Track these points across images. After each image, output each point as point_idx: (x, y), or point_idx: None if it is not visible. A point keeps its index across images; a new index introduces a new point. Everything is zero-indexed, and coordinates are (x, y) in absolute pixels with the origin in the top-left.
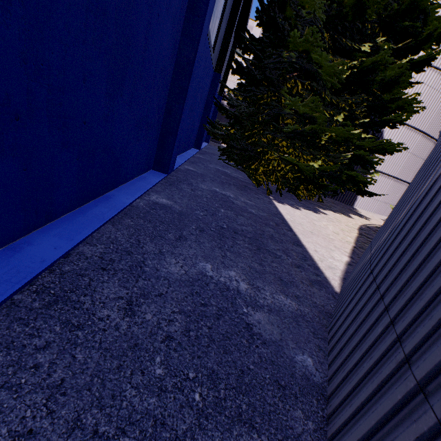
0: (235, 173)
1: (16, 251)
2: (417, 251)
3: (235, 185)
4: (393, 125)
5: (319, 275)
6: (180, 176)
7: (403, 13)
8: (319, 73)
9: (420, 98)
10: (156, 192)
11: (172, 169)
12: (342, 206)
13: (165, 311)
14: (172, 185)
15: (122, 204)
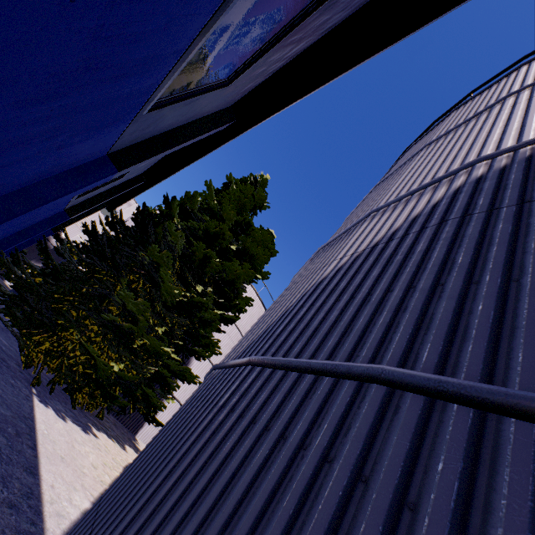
0: None
1: None
2: (141, 467)
3: None
4: (199, 357)
5: (37, 523)
6: None
7: (227, 282)
8: (161, 285)
9: (224, 344)
10: None
11: None
12: (123, 431)
13: None
14: None
15: None
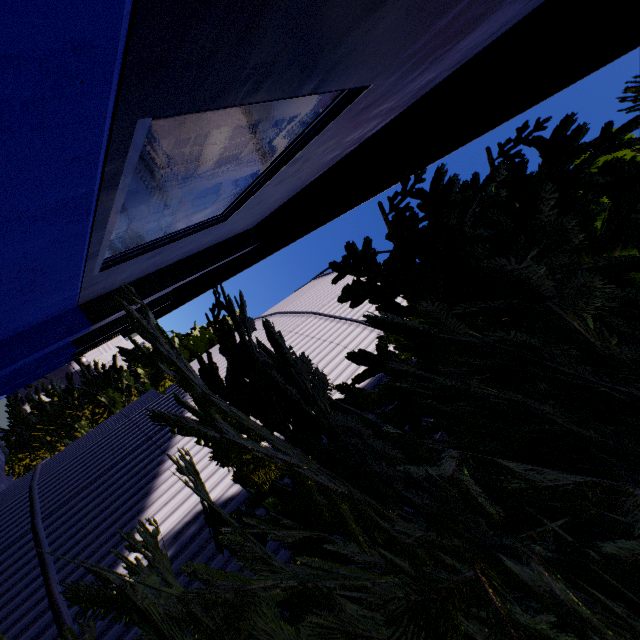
0: (1, 453)
1: None
2: None
3: None
4: None
5: None
6: None
7: None
8: None
9: None
10: None
11: None
12: None
13: None
14: None
15: None
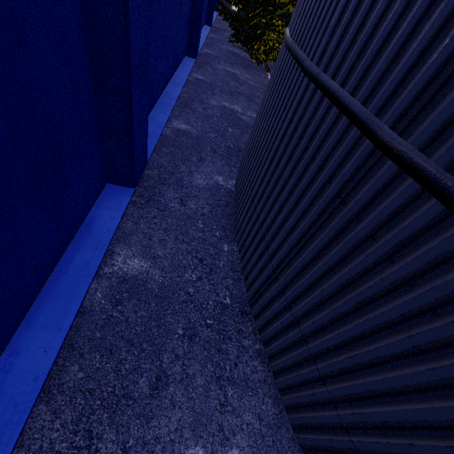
0: (243, 53)
1: (167, 94)
2: None
3: (242, 65)
4: None
5: None
6: (203, 60)
7: None
8: None
9: None
10: (195, 72)
11: (197, 55)
12: None
13: (214, 112)
14: (201, 67)
15: (184, 79)
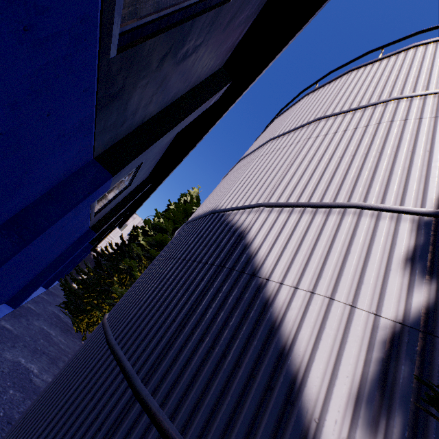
0: (67, 318)
1: None
2: None
3: (61, 327)
4: None
5: None
6: (23, 311)
7: None
8: (136, 277)
9: None
10: (5, 320)
11: (19, 306)
12: None
13: (3, 365)
14: (16, 317)
15: None
